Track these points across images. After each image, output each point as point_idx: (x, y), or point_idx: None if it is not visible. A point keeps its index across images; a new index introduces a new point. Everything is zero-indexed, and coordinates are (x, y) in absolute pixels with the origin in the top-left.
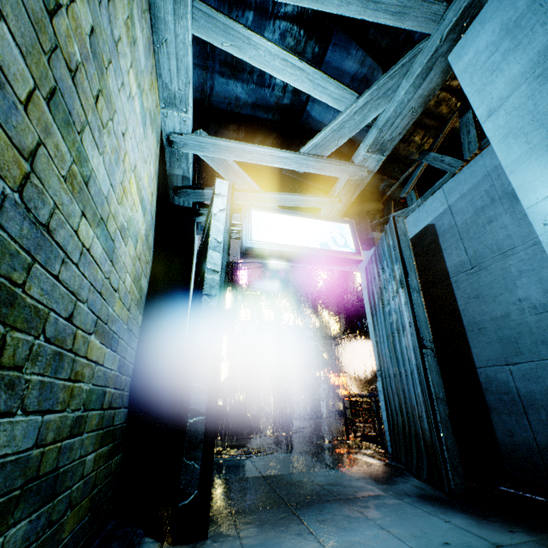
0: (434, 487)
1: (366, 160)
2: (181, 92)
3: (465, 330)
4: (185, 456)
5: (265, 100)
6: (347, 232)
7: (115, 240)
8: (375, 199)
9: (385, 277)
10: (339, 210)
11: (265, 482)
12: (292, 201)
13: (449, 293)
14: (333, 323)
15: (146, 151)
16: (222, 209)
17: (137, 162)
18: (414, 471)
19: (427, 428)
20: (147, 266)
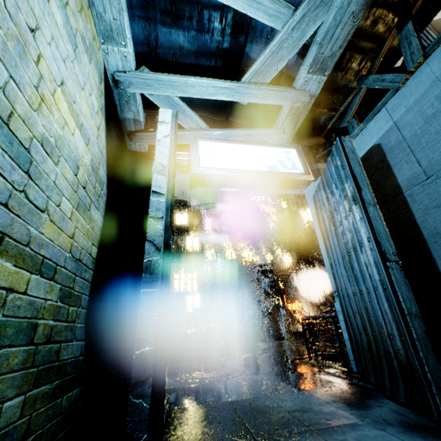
0: (416, 412)
1: (307, 83)
2: (116, 23)
3: (426, 242)
4: (131, 394)
5: (207, 46)
6: (294, 156)
7: (31, 150)
8: (317, 134)
9: (335, 200)
10: (284, 142)
11: (232, 409)
12: (239, 136)
13: (404, 207)
14: (286, 257)
15: (82, 76)
16: (166, 135)
17: (66, 79)
18: (388, 393)
19: (401, 347)
20: (99, 200)
